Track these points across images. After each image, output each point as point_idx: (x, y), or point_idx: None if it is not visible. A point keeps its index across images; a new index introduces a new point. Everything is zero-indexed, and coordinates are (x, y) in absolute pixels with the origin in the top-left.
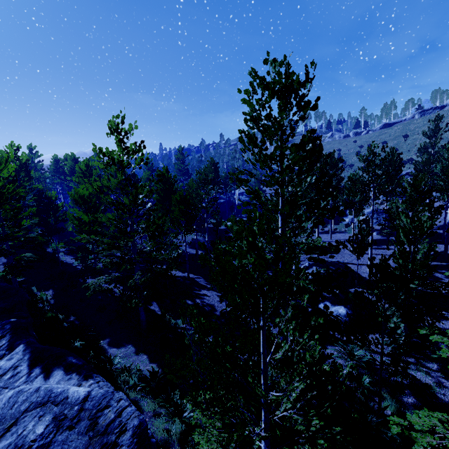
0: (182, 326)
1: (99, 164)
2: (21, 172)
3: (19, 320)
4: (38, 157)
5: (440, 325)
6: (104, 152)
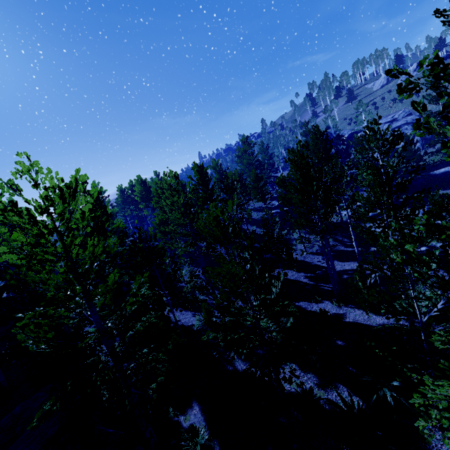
0: None
1: None
2: (96, 212)
3: None
4: (103, 193)
5: None
6: None
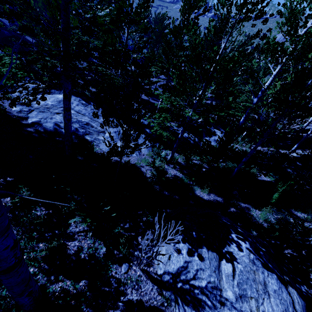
0: None
1: None
2: None
3: None
4: None
5: (154, 102)
6: None
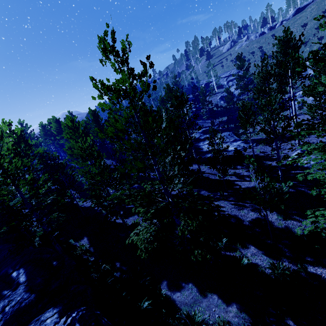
0: (222, 246)
1: (103, 105)
2: (21, 144)
3: (84, 313)
4: (28, 128)
5: None
6: (106, 86)
